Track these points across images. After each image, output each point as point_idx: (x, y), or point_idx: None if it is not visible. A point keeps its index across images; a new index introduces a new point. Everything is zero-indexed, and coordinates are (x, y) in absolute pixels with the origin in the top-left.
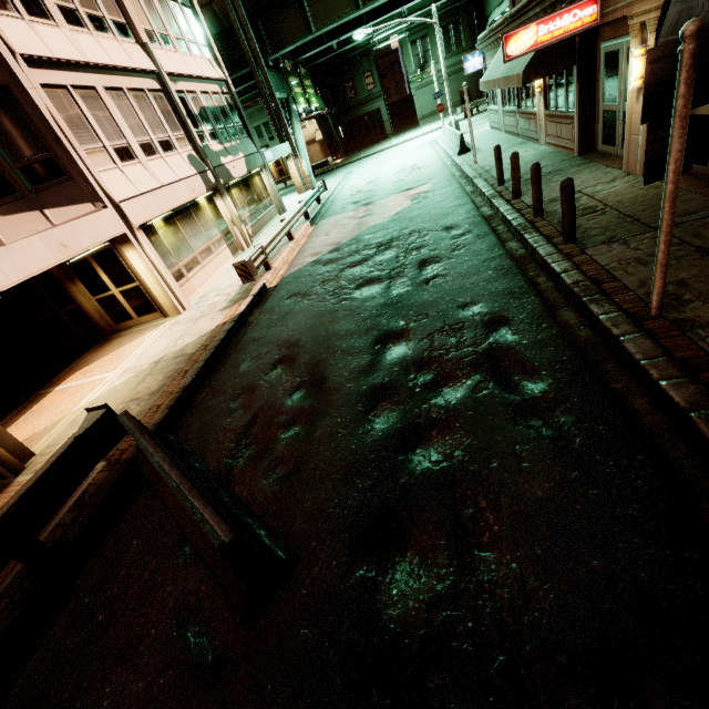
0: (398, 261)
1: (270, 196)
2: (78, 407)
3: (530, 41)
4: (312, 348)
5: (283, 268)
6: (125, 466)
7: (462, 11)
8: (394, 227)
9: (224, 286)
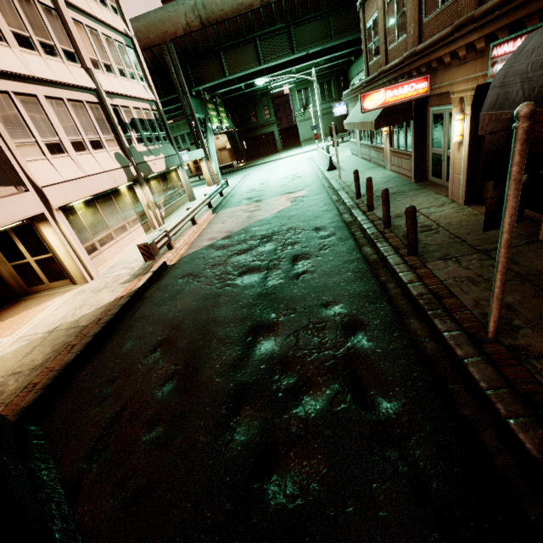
0: (276, 254)
1: (184, 187)
2: None
3: (380, 100)
4: (192, 332)
5: (183, 248)
6: None
7: (333, 75)
8: (276, 223)
9: (131, 260)
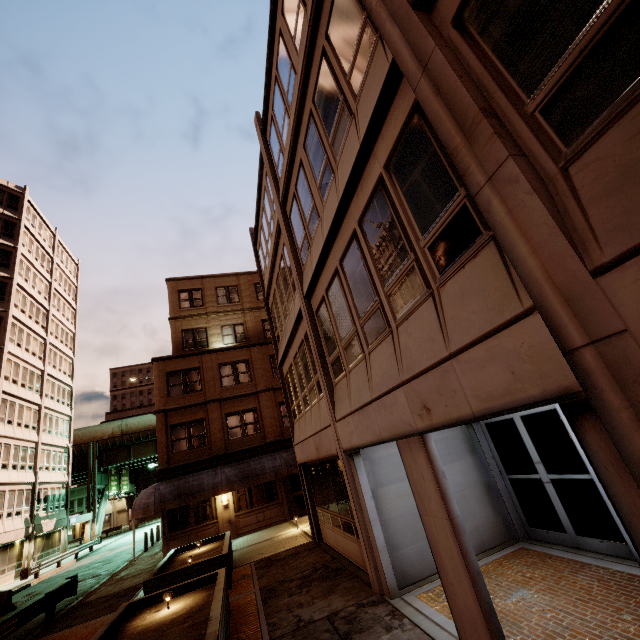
0: (99, 565)
1: (61, 545)
2: None
3: None
4: (43, 589)
5: (45, 578)
6: None
7: None
8: (112, 556)
9: (4, 589)
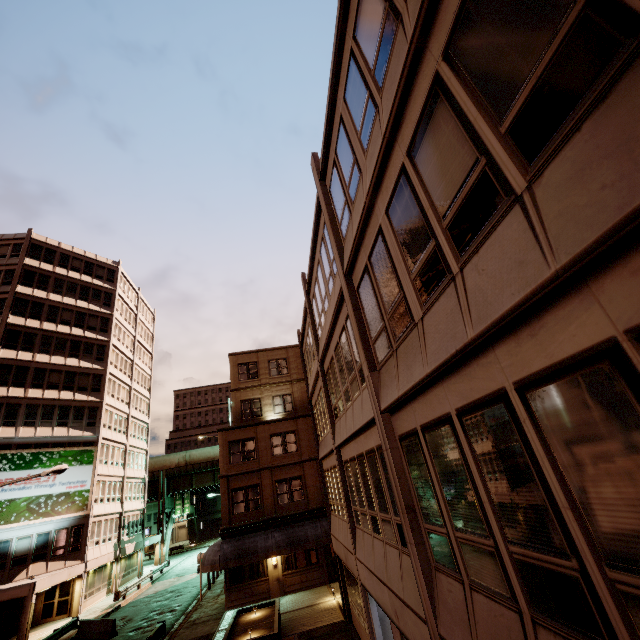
0: (172, 595)
1: (138, 565)
2: (37, 638)
3: None
4: (132, 615)
5: (130, 600)
6: (71, 638)
7: None
8: (181, 585)
9: (101, 605)
